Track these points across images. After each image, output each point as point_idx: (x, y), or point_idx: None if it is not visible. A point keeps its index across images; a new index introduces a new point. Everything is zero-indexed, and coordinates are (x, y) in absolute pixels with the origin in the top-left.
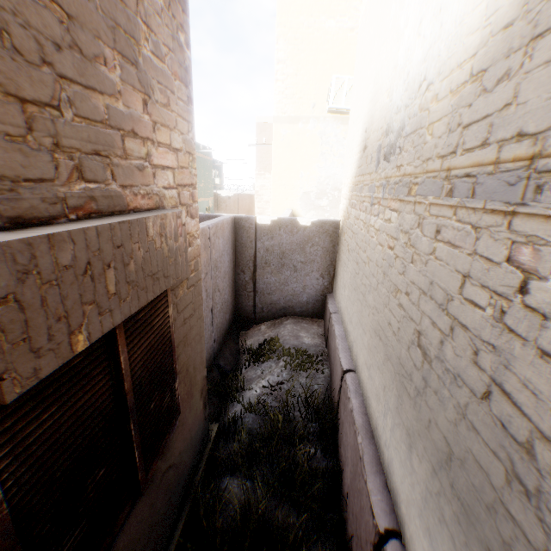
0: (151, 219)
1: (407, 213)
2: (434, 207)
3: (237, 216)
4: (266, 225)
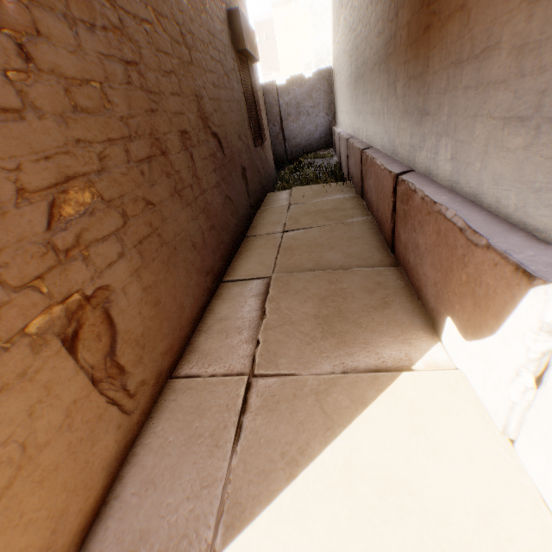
0: (250, 27)
1: (343, 10)
2: None
3: (263, 84)
4: (283, 86)
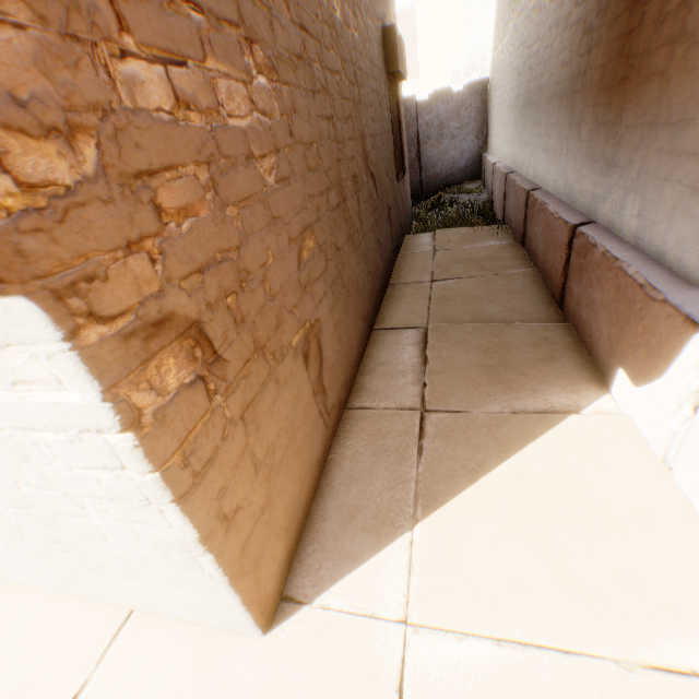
0: (402, 41)
1: (514, 17)
2: (520, 3)
3: None
4: (425, 102)
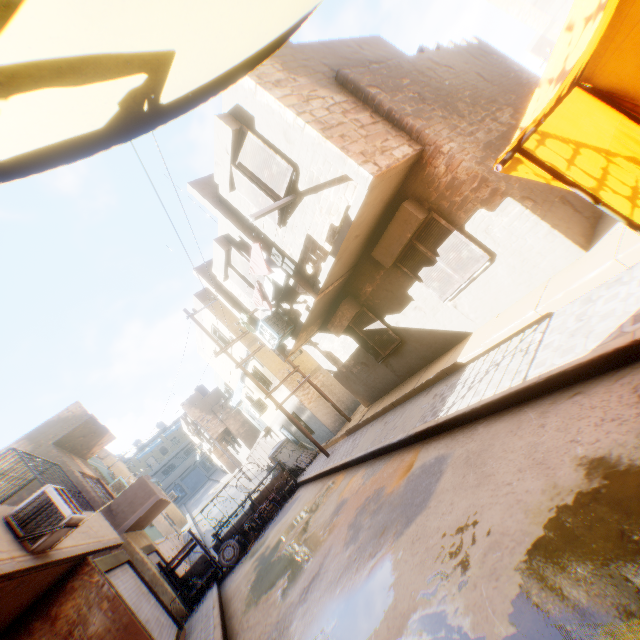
0: None
1: None
2: None
3: None
4: None
